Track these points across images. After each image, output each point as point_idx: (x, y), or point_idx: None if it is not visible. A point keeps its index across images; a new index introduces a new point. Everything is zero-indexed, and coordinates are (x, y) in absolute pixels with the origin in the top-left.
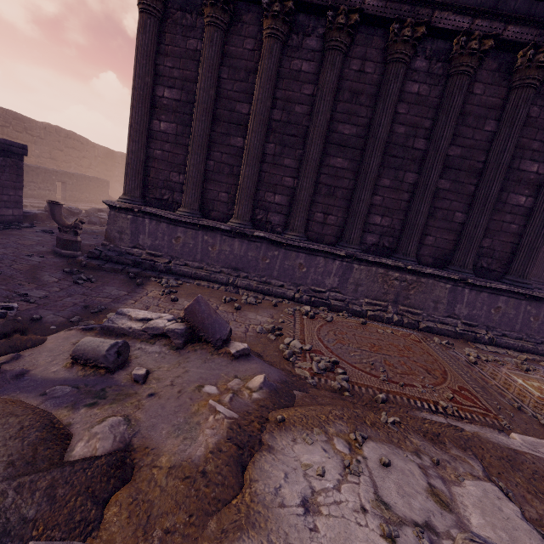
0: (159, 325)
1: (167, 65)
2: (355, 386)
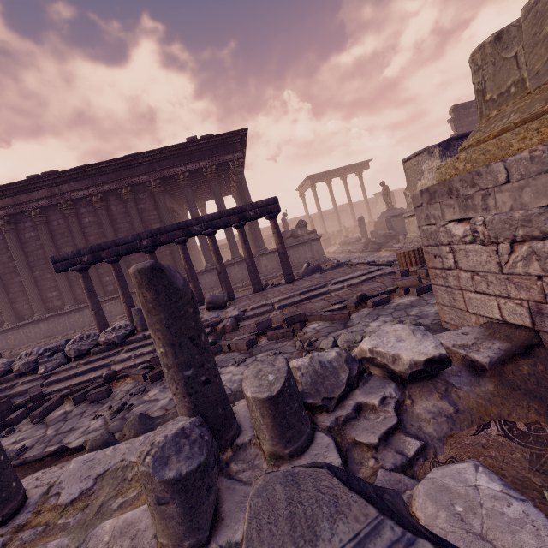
0: None
1: None
2: None
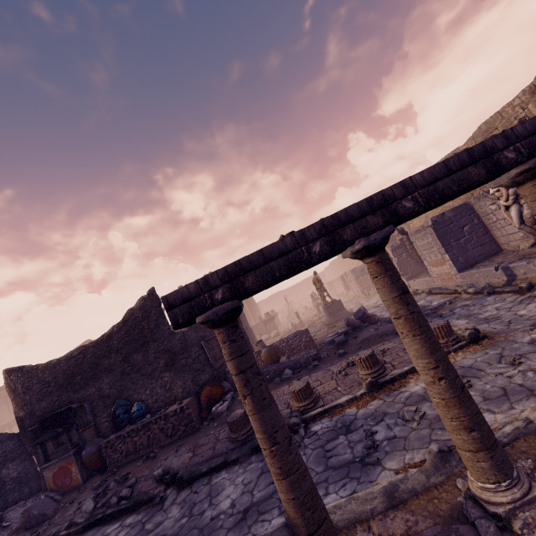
0: None
1: None
2: None
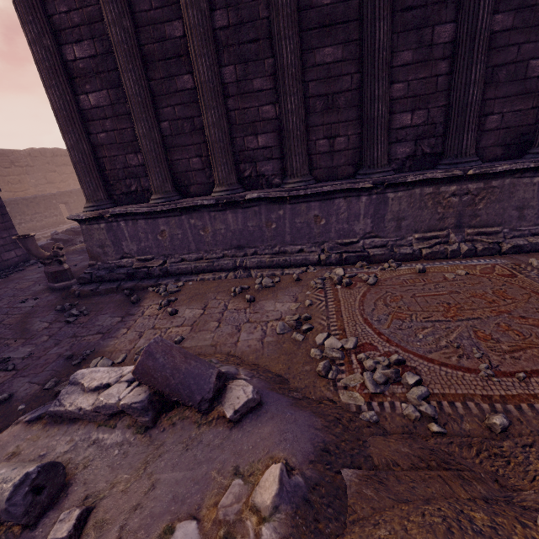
0: (110, 400)
1: (62, 11)
2: (443, 403)
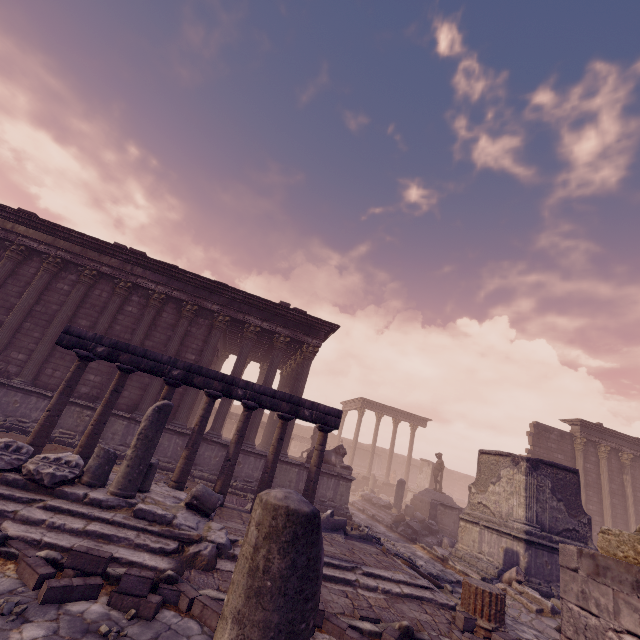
0: None
1: None
2: None
